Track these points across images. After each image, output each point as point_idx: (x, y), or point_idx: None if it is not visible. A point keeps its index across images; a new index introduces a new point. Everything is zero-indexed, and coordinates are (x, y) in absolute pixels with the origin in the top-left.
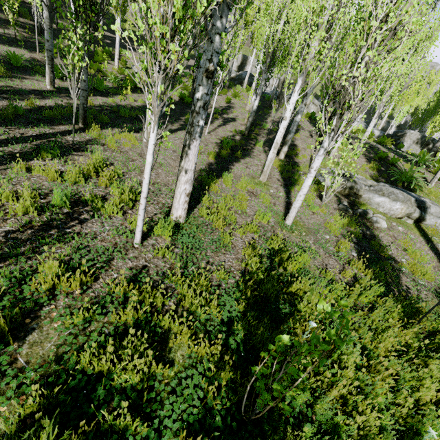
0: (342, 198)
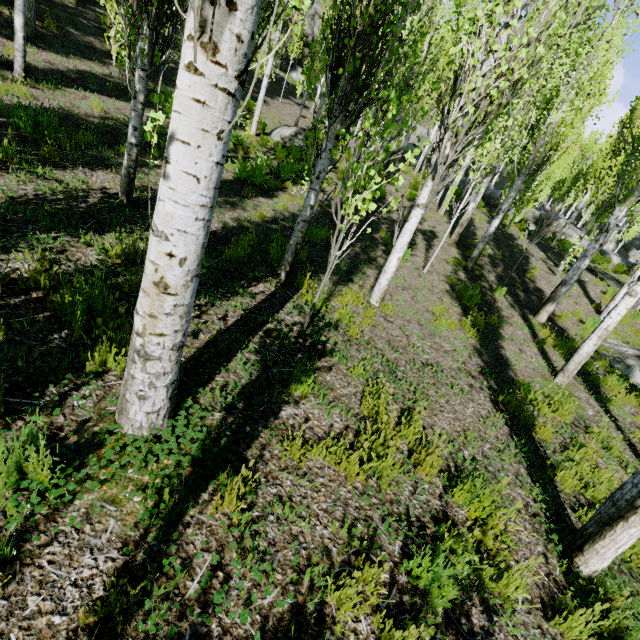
0: None
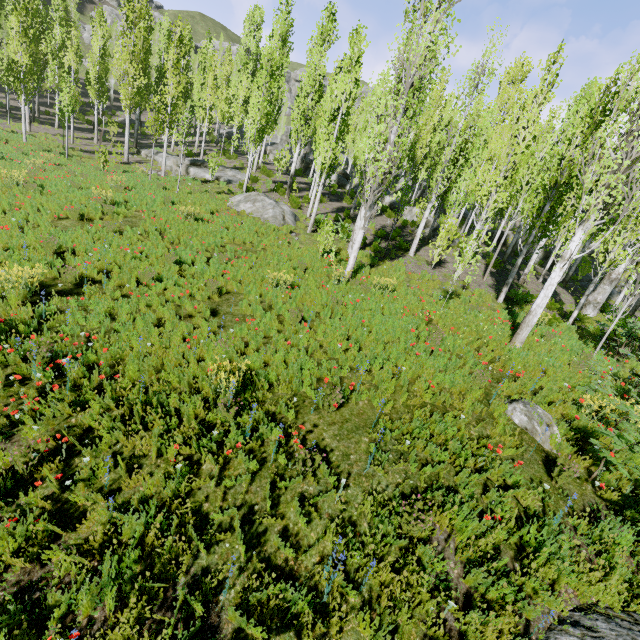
0: (132, 153)
